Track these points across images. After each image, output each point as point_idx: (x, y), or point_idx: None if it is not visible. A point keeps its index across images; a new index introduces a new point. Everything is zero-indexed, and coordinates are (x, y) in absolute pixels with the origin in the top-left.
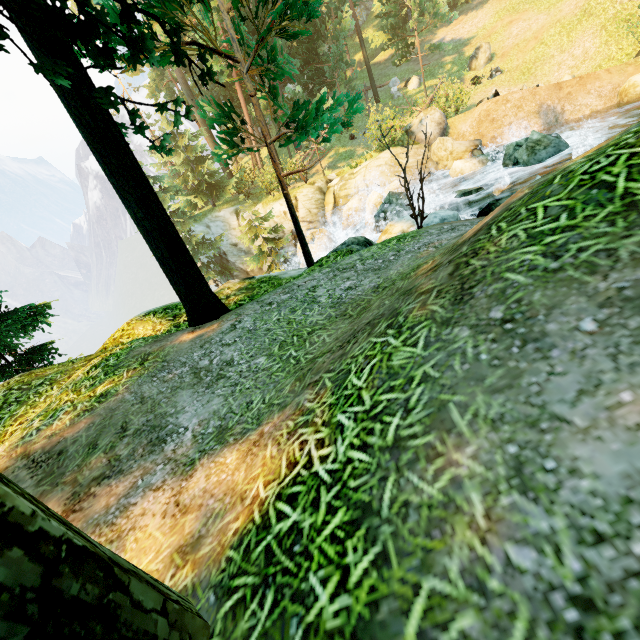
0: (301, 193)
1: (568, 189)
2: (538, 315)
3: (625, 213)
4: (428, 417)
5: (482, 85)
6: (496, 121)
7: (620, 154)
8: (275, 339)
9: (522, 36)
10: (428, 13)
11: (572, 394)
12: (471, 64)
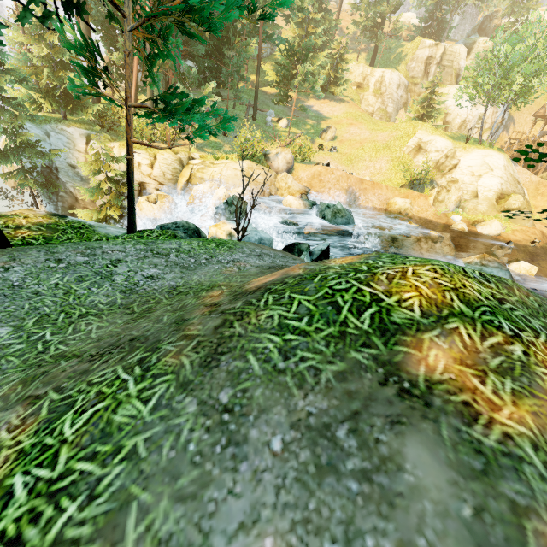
0: (162, 155)
1: (317, 295)
2: (251, 414)
3: (338, 339)
4: (105, 515)
5: (324, 152)
6: (323, 182)
7: (353, 284)
8: (38, 308)
9: (354, 137)
10: (308, 84)
11: (235, 526)
12: (322, 134)
